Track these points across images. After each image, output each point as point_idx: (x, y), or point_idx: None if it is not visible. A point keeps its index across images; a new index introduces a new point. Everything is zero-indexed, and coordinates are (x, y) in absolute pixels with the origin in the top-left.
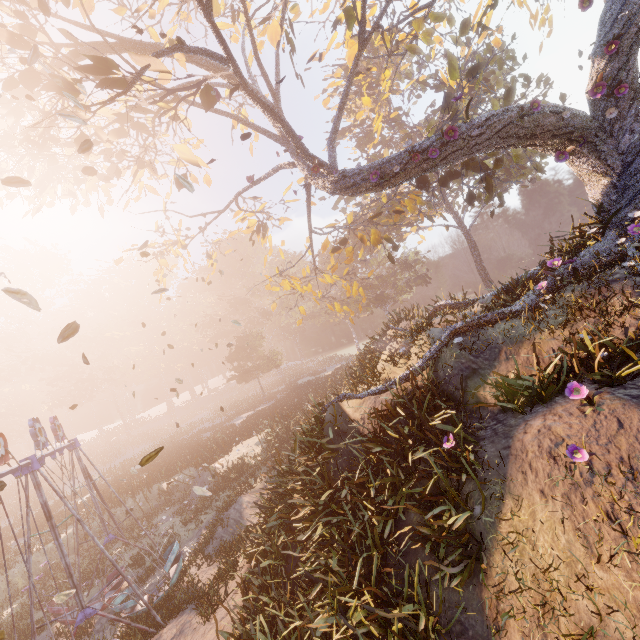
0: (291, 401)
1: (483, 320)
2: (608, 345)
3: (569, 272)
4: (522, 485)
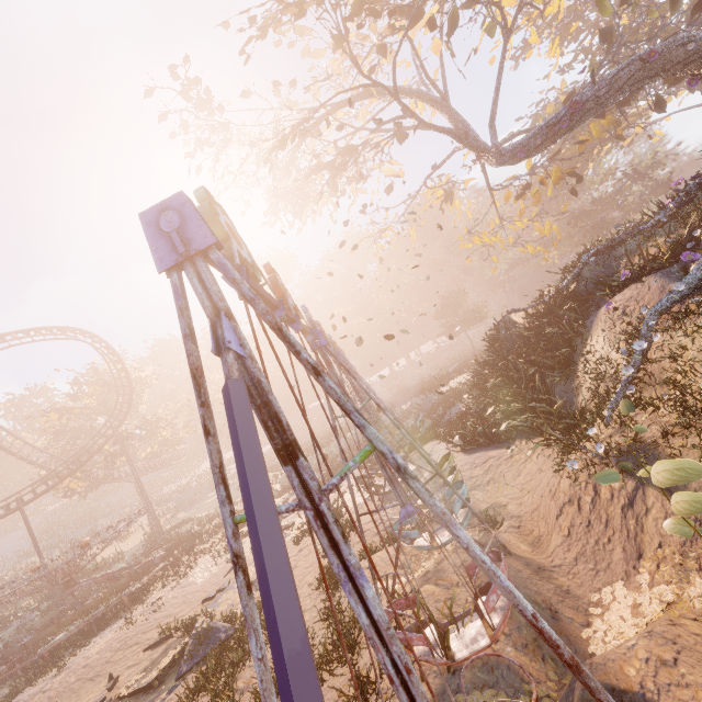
0: None
1: (616, 241)
2: (673, 244)
3: (697, 186)
4: (596, 331)
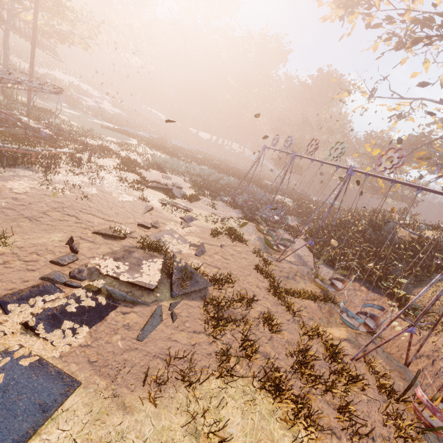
0: (300, 196)
1: None
2: None
3: None
4: None
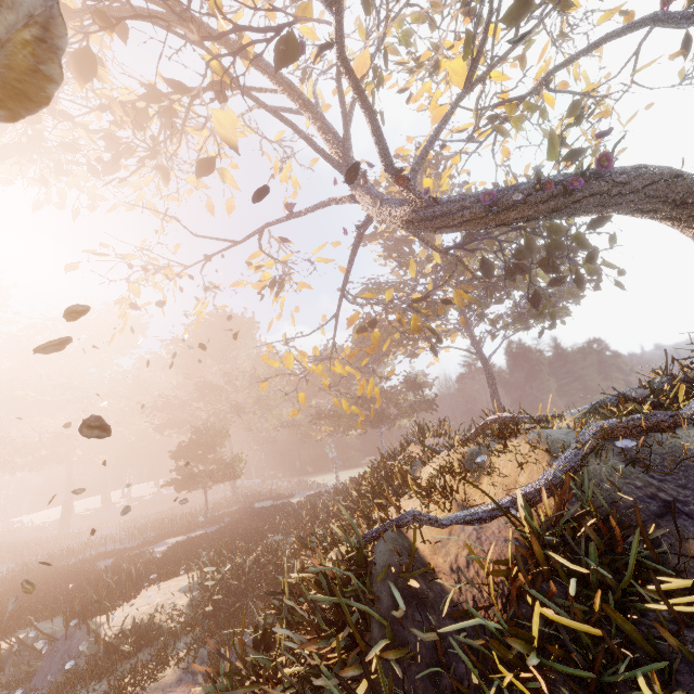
0: (246, 529)
1: (649, 421)
2: None
3: None
4: None
